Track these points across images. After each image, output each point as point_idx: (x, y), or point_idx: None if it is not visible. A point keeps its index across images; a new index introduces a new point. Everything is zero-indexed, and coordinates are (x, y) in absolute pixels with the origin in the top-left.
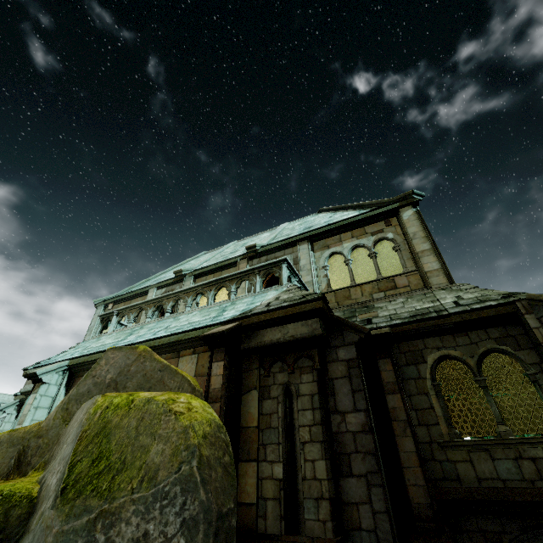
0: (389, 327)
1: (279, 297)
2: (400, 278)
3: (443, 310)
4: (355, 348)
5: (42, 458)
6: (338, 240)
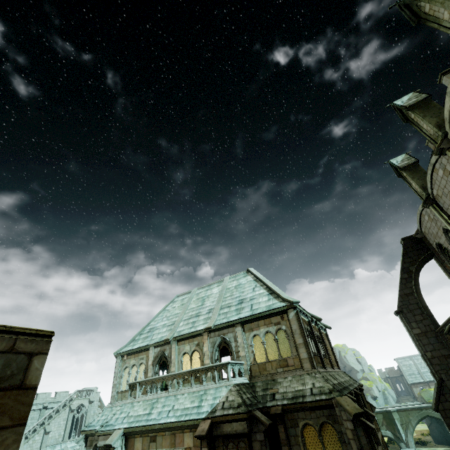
0: (282, 406)
1: (228, 397)
2: (290, 359)
3: (305, 396)
4: (263, 434)
5: None
6: (257, 325)
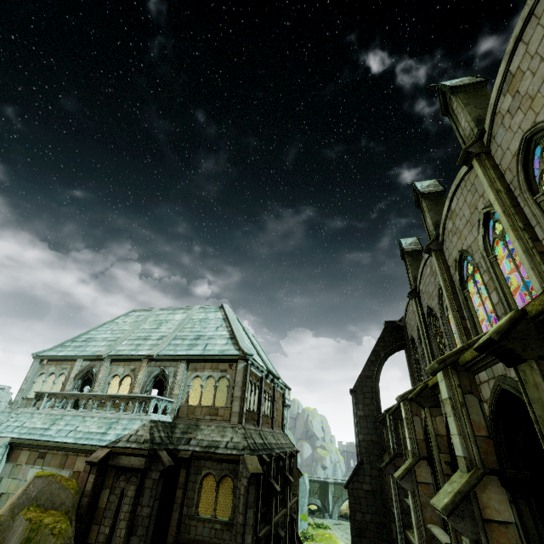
0: (192, 452)
1: (138, 431)
2: (221, 410)
3: (218, 448)
4: (160, 473)
5: (2, 535)
6: (203, 367)
